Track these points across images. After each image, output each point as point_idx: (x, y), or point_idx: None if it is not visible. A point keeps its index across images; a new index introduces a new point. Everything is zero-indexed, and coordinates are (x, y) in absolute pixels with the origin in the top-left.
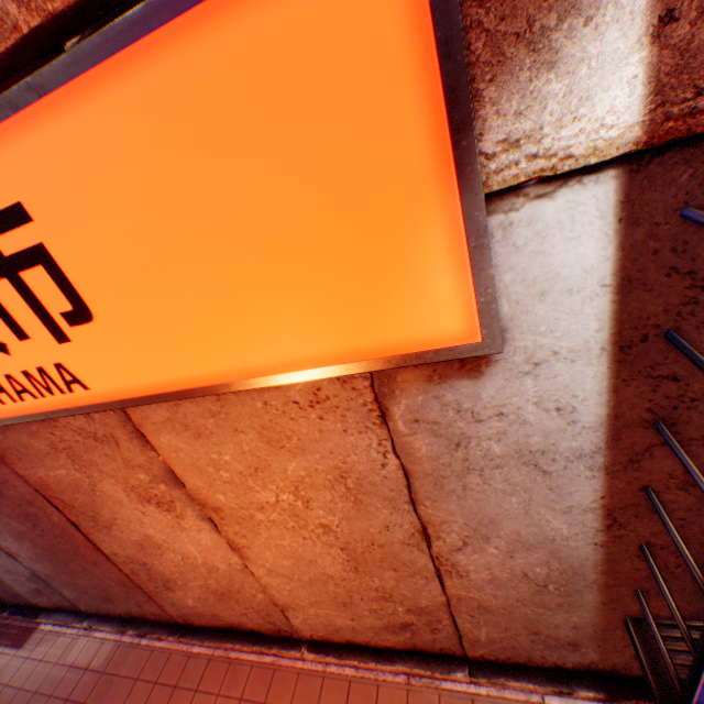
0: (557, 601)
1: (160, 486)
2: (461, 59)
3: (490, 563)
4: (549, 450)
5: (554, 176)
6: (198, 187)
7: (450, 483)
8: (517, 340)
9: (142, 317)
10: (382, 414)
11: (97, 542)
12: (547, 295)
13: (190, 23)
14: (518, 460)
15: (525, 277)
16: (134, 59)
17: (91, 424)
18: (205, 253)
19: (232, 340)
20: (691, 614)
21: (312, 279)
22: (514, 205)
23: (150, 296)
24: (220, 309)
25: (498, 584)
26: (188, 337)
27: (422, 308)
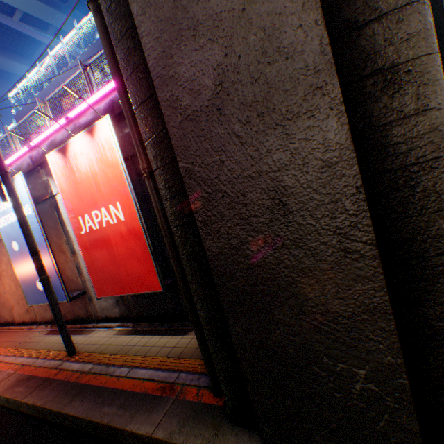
0: None
1: None
2: None
3: None
4: None
5: None
6: None
7: None
8: None
9: None
10: None
11: None
12: None
13: None
14: None
15: None
16: None
17: None
18: None
19: None
20: None
21: None
22: None
23: None
24: None
25: None
26: None
27: None
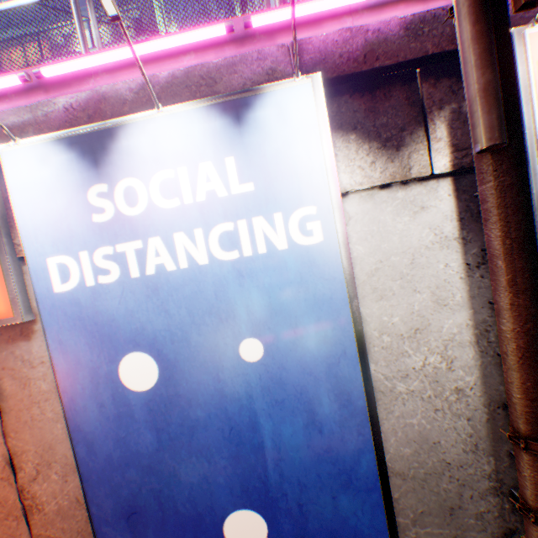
0: None
1: None
2: None
3: (57, 491)
4: None
5: None
6: None
7: (26, 415)
8: None
9: None
10: None
11: None
12: None
13: None
14: (58, 393)
15: None
16: None
17: None
18: None
19: None
20: None
21: None
22: None
23: None
24: None
25: (65, 515)
26: None
27: None
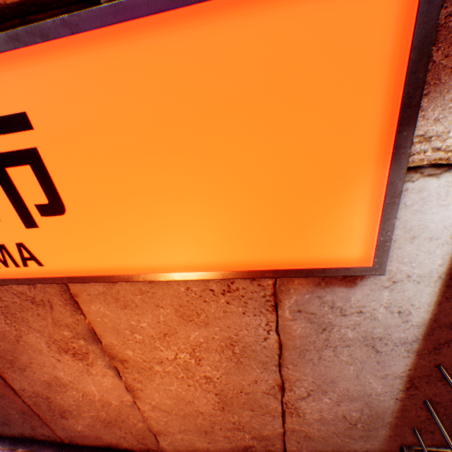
0: (360, 434)
1: (79, 341)
2: (421, 77)
3: (322, 408)
4: (385, 337)
5: (443, 164)
6: (191, 128)
7: (310, 354)
8: (386, 265)
9: (109, 216)
10: (275, 304)
11: (8, 380)
12: (415, 239)
13: (225, 5)
14: (362, 342)
15: (405, 225)
16: (167, 22)
17: (32, 290)
18: (180, 177)
19: (182, 243)
20: (442, 444)
21: (261, 208)
22: (411, 177)
23: (121, 202)
24: (179, 219)
25: (323, 422)
26: (145, 236)
27: (337, 238)
